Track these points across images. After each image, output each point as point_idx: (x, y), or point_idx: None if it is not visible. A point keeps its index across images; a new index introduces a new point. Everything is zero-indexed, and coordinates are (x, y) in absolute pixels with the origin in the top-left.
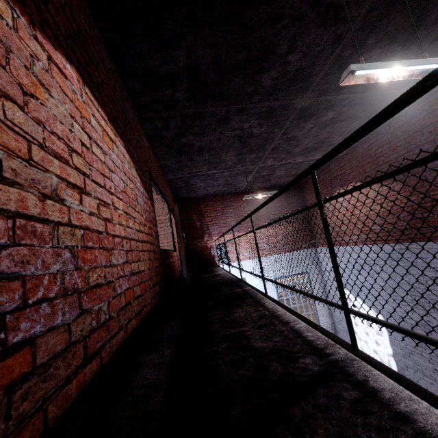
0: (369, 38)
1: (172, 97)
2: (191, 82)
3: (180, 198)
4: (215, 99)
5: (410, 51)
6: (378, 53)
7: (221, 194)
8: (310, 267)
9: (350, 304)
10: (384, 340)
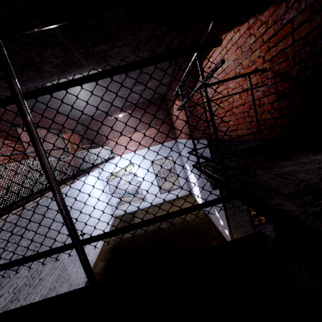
0: (87, 44)
1: (2, 86)
2: (4, 80)
3: (81, 118)
4: (30, 81)
5: (125, 40)
6: (104, 46)
7: (109, 111)
8: (173, 152)
9: (189, 172)
10: (198, 190)
